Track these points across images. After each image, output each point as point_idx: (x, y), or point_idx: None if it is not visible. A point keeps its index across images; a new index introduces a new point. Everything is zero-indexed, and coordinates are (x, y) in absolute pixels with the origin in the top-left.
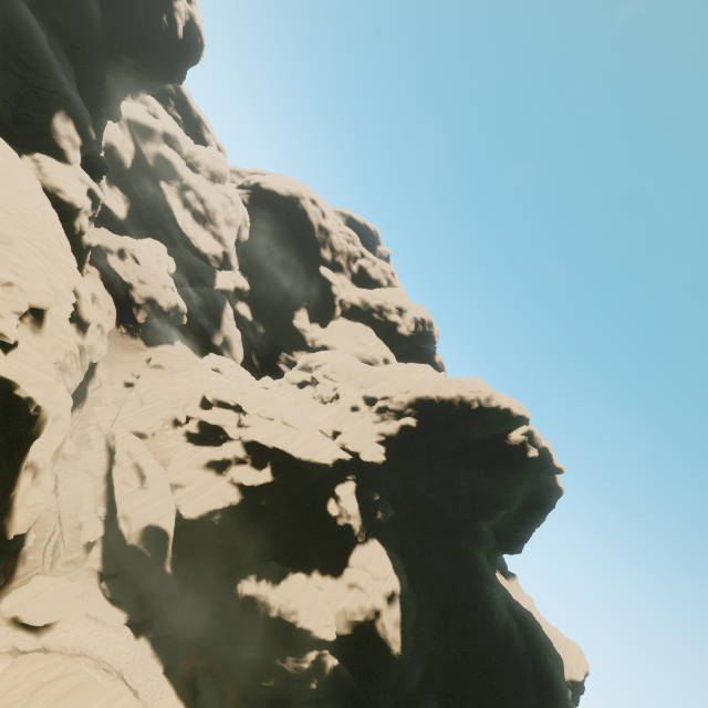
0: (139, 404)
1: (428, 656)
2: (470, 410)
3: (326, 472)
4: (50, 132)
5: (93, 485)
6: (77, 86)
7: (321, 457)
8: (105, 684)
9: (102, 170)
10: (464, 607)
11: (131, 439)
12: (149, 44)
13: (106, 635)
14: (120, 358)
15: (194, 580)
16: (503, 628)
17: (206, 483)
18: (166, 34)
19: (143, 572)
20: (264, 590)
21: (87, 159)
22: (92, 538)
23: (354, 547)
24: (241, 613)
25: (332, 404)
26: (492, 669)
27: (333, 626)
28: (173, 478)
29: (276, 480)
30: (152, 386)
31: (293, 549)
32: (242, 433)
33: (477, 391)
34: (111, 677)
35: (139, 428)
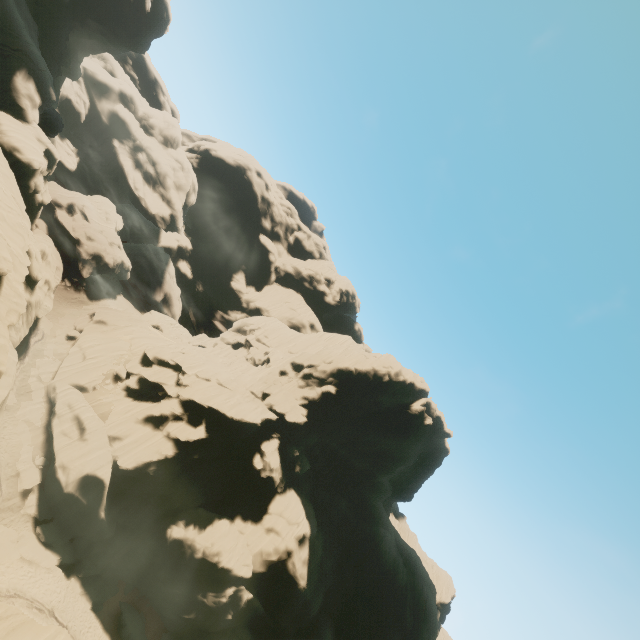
0: (82, 358)
1: (328, 588)
2: (382, 383)
3: (255, 431)
4: (10, 89)
5: (32, 435)
6: (39, 43)
7: (251, 417)
8: (38, 622)
9: (57, 127)
10: (361, 547)
11: (72, 393)
12: (116, 13)
13: (39, 576)
14: (63, 311)
15: (126, 524)
16: (392, 564)
17: (143, 437)
18: (134, 6)
19: (77, 517)
20: (192, 534)
21: (43, 115)
22: (29, 485)
23: (274, 496)
24: (169, 554)
25: (263, 367)
26: (380, 598)
27: (250, 565)
28: (111, 431)
29: (209, 437)
30: (95, 342)
31: (220, 497)
32: (181, 391)
33: (389, 366)
34: (43, 615)
35: (81, 382)
